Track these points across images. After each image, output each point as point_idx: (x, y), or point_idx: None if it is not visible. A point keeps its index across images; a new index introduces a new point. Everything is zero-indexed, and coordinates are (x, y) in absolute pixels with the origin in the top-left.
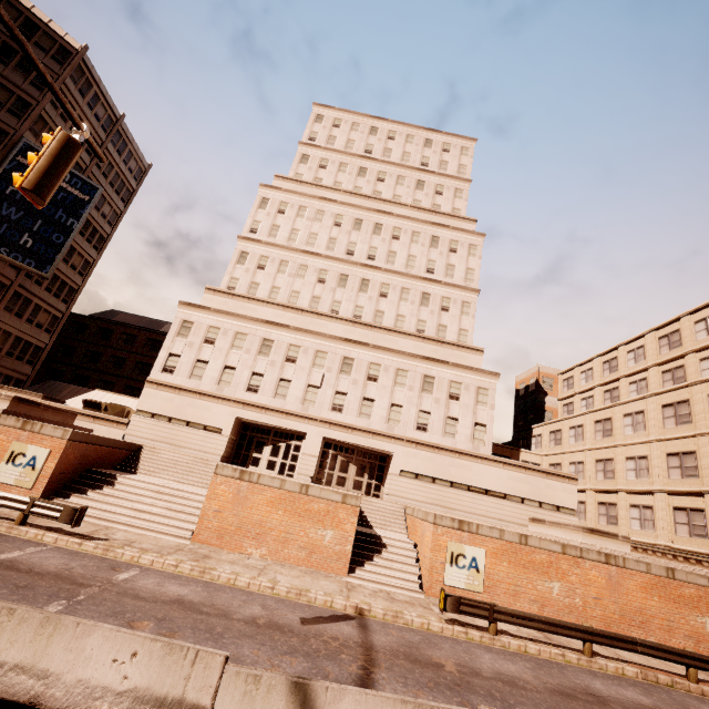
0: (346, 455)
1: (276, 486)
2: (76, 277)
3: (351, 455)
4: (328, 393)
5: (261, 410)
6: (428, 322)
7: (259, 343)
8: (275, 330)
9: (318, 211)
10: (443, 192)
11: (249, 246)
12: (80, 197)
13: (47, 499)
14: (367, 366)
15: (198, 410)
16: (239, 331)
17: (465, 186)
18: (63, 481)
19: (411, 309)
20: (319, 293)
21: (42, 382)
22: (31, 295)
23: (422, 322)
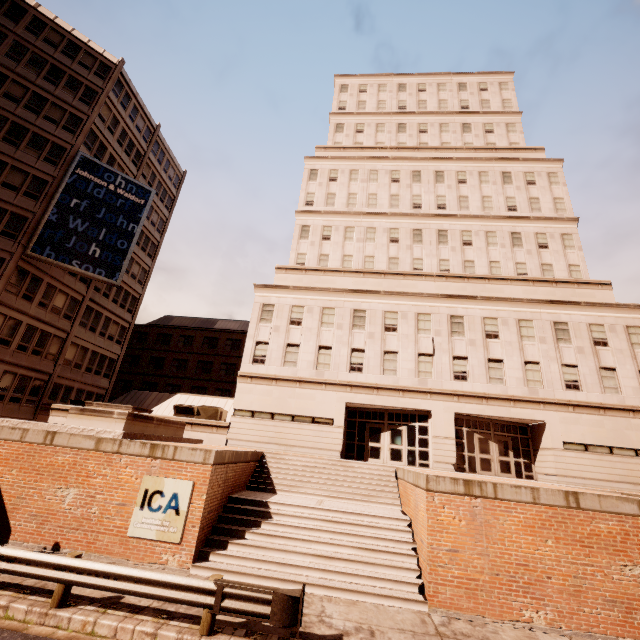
0: (482, 432)
1: (526, 500)
2: (137, 286)
3: (487, 431)
4: (444, 360)
5: (373, 391)
6: (527, 264)
7: (350, 316)
8: (364, 299)
9: (370, 171)
10: (493, 129)
11: (309, 219)
12: (136, 202)
13: (200, 554)
14: (480, 322)
15: (301, 400)
16: (325, 306)
17: (516, 119)
18: (211, 522)
19: (503, 253)
20: (395, 253)
21: (115, 394)
22: (101, 308)
23: (521, 265)
